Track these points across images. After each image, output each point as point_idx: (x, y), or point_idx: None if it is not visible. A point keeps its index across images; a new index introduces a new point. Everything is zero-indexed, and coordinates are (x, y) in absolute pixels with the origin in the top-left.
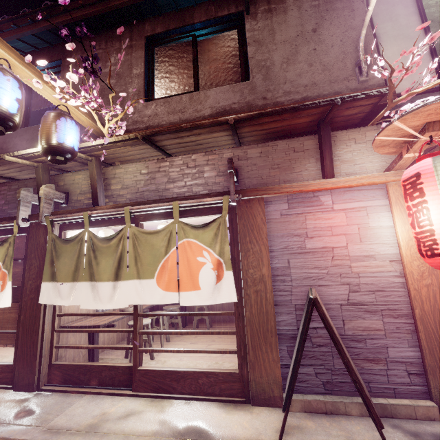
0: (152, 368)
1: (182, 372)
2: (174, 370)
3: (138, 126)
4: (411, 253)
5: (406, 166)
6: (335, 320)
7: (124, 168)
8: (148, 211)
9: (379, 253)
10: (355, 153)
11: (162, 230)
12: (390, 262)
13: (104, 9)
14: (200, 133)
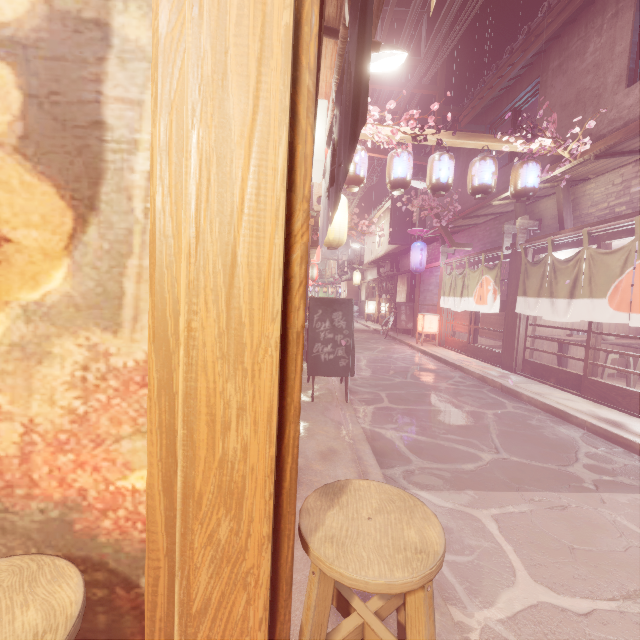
0: (600, 381)
1: (629, 391)
2: (621, 387)
3: (614, 126)
4: None
5: None
6: None
7: (594, 182)
8: (610, 229)
9: None
10: None
11: (619, 250)
12: None
13: (572, 10)
14: None
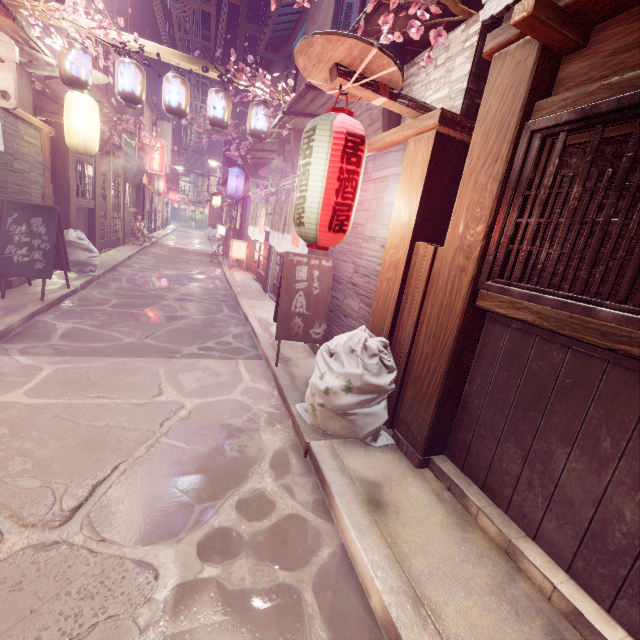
0: None
1: None
2: None
3: None
4: (392, 239)
5: (415, 112)
6: (341, 294)
7: None
8: None
9: (379, 235)
10: (428, 87)
11: None
12: (381, 247)
13: None
14: (314, 97)
